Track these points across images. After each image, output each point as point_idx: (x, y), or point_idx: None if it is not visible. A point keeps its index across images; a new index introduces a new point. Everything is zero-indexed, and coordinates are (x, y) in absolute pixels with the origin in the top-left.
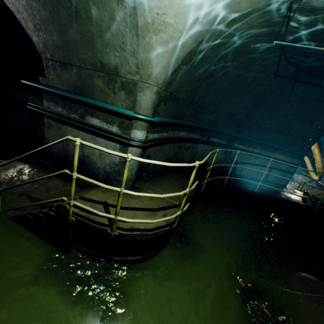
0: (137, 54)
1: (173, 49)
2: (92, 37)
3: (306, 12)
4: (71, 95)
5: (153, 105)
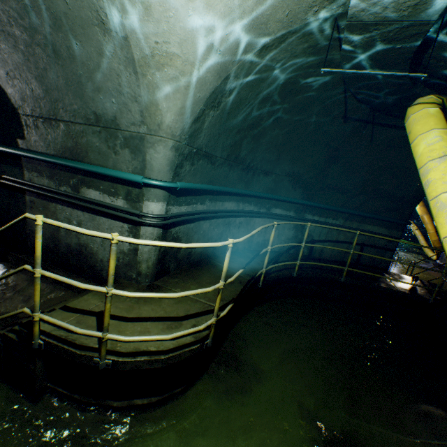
0: (139, 98)
1: (187, 88)
2: (80, 81)
3: (357, 30)
4: (58, 160)
5: (171, 165)
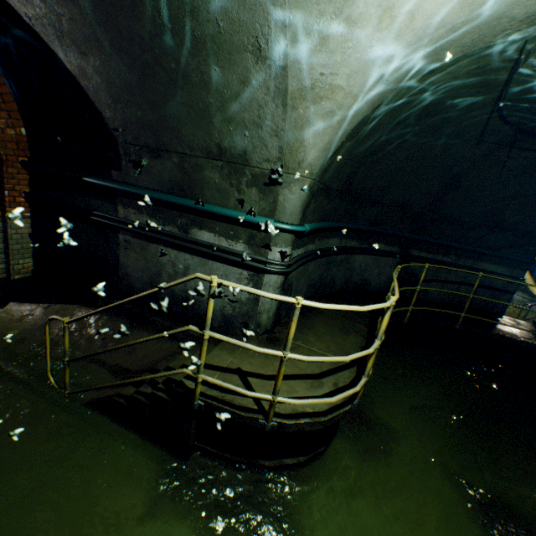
0: (281, 133)
1: (339, 122)
2: (207, 109)
3: None
4: (168, 197)
5: (303, 206)
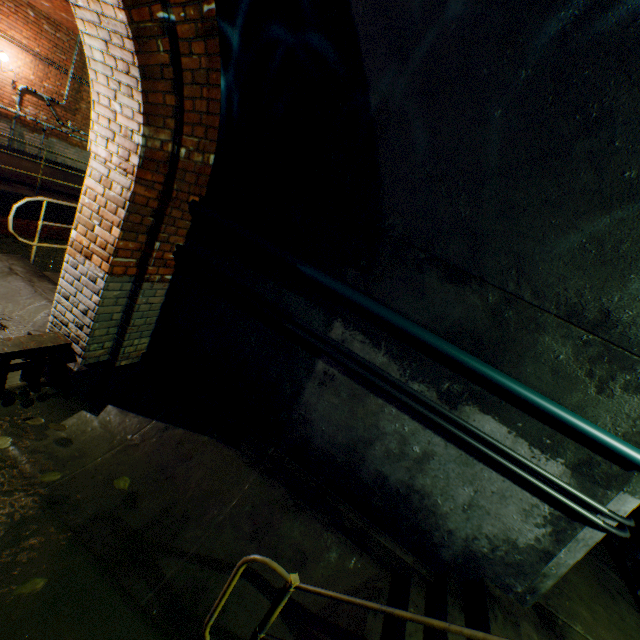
0: None
1: None
2: (634, 256)
3: None
4: (453, 351)
5: None
